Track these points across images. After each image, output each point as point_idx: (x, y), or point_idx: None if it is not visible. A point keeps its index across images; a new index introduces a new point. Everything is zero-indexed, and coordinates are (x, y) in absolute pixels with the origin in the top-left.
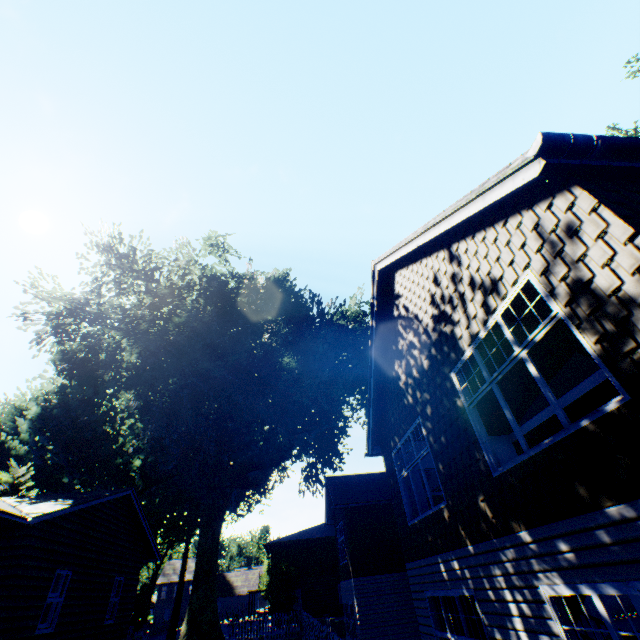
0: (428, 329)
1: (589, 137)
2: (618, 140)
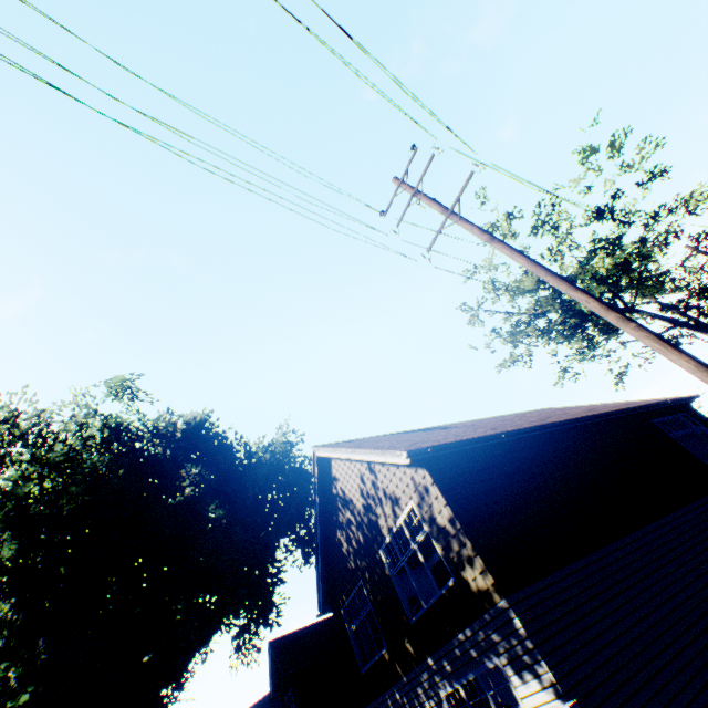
0: (361, 513)
1: (426, 448)
2: (438, 446)
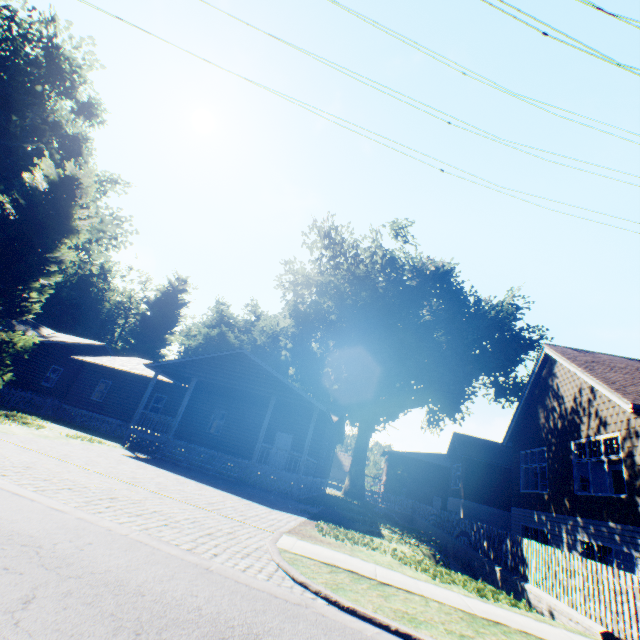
0: (566, 411)
1: None
2: None
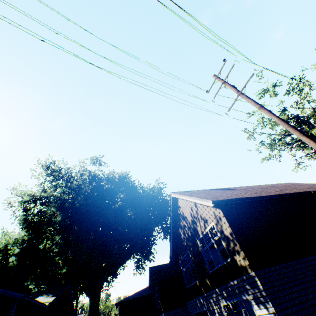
0: (190, 223)
1: (221, 200)
2: (227, 200)
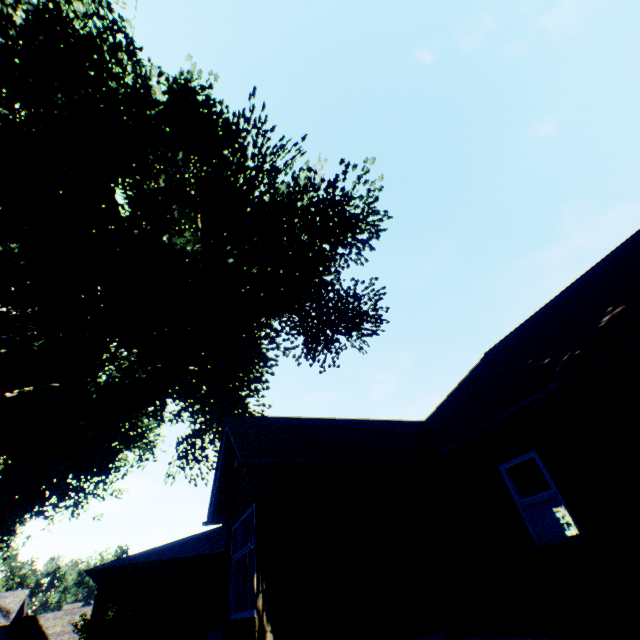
0: None
1: None
2: None
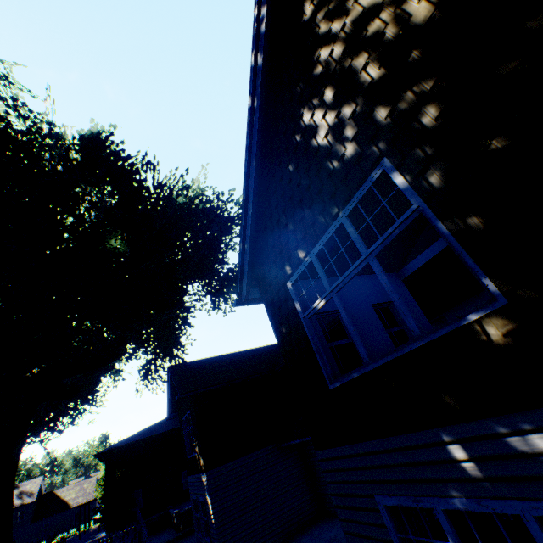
0: None
1: None
2: None
